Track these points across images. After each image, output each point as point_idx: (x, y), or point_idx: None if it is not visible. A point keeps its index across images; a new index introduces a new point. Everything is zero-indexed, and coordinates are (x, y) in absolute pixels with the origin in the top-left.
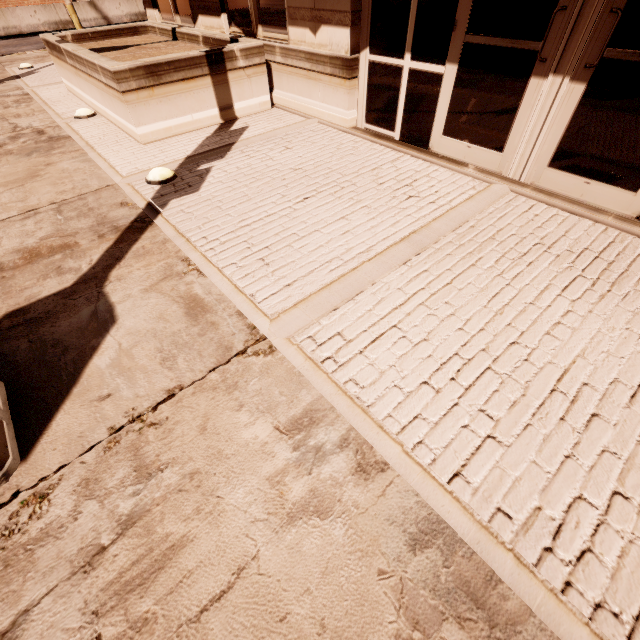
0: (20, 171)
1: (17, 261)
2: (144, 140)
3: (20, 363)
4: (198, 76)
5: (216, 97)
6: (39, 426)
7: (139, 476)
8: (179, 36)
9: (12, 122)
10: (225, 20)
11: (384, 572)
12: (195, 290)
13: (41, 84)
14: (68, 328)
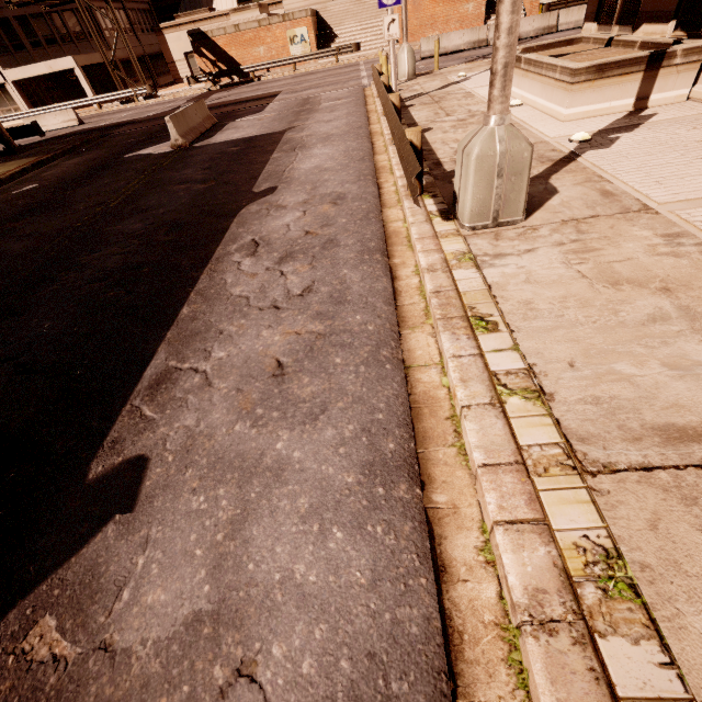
0: None
1: None
2: (565, 119)
3: None
4: (633, 72)
5: (638, 89)
6: (527, 214)
7: (578, 233)
8: (614, 43)
9: (466, 108)
10: (672, 26)
11: None
12: (606, 188)
13: (476, 86)
14: (532, 191)
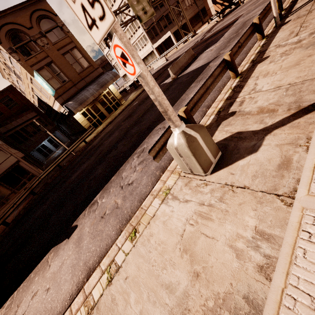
0: (294, 60)
1: (255, 112)
2: None
3: (228, 150)
4: None
5: None
6: (217, 169)
7: (219, 199)
8: None
9: None
10: None
11: (232, 285)
12: (294, 156)
13: None
14: (244, 146)
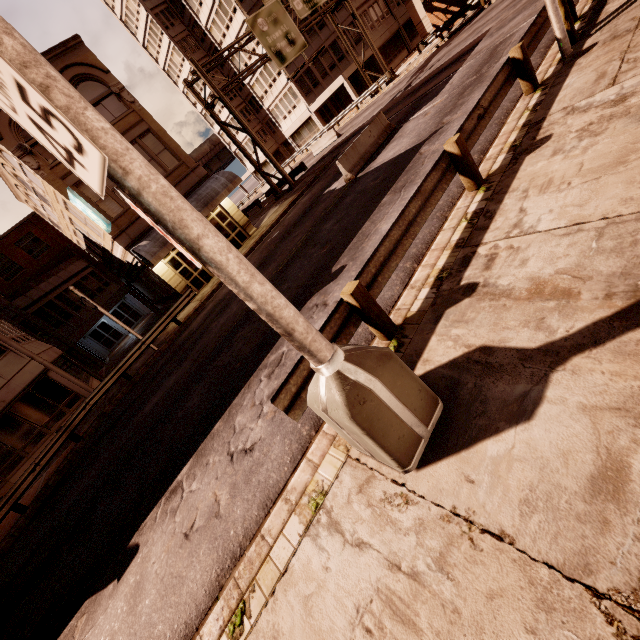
0: (612, 151)
1: (523, 291)
2: None
3: (459, 398)
4: None
5: None
6: (434, 456)
7: (438, 560)
8: None
9: None
10: None
11: None
12: (633, 458)
13: None
14: (499, 393)
